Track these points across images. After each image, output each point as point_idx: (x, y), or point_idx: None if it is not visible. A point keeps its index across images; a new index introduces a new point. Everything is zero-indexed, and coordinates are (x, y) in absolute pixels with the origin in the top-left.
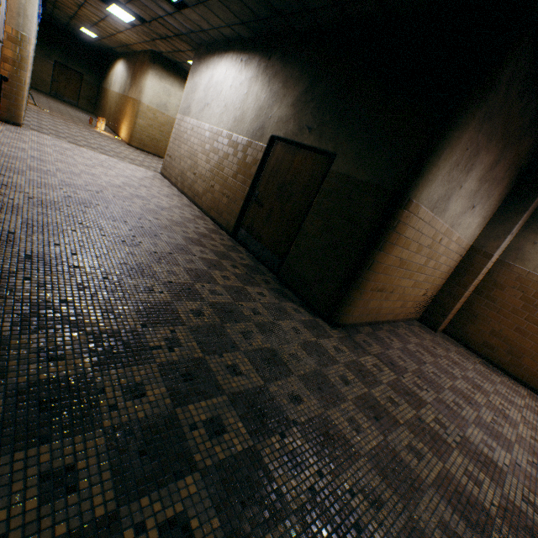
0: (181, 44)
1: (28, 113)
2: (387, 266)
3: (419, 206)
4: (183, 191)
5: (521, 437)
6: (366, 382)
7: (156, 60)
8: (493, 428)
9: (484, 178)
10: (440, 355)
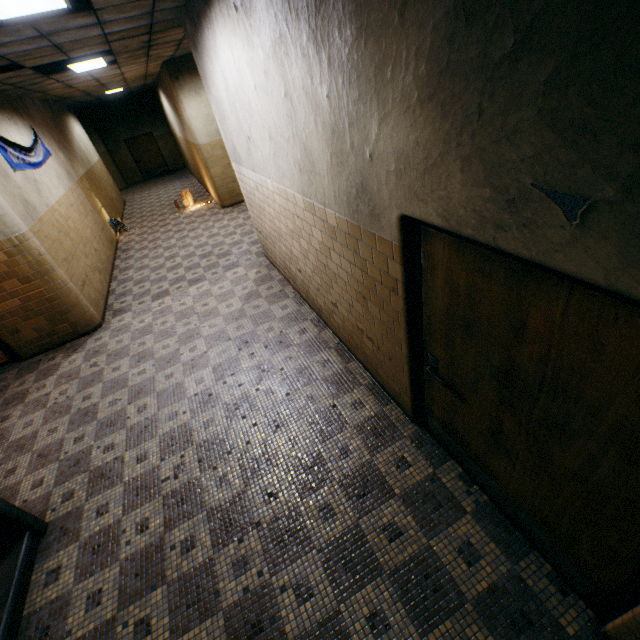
0: (170, 35)
1: (116, 267)
2: None
3: None
4: (300, 294)
5: None
6: None
7: (176, 71)
8: None
9: None
10: None
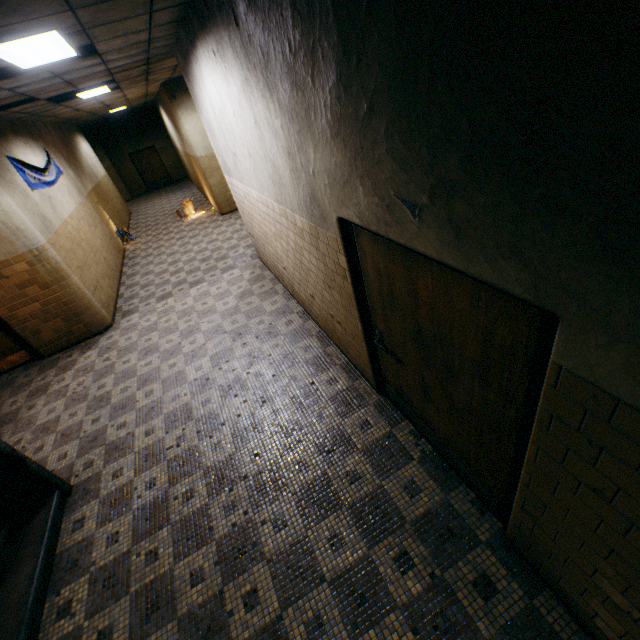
0: (165, 63)
1: (124, 274)
2: None
3: None
4: (288, 291)
5: None
6: None
7: (173, 91)
8: None
9: None
10: None
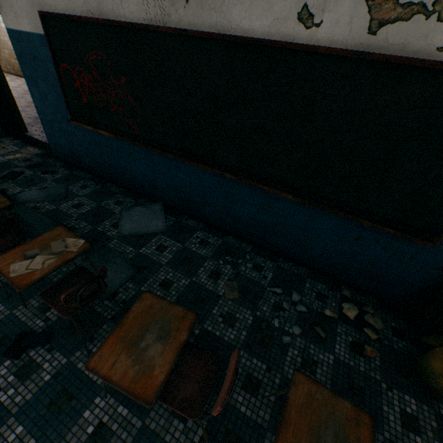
0: None
1: None
2: None
3: None
4: (18, 75)
5: None
6: None
7: None
8: None
9: None
10: None
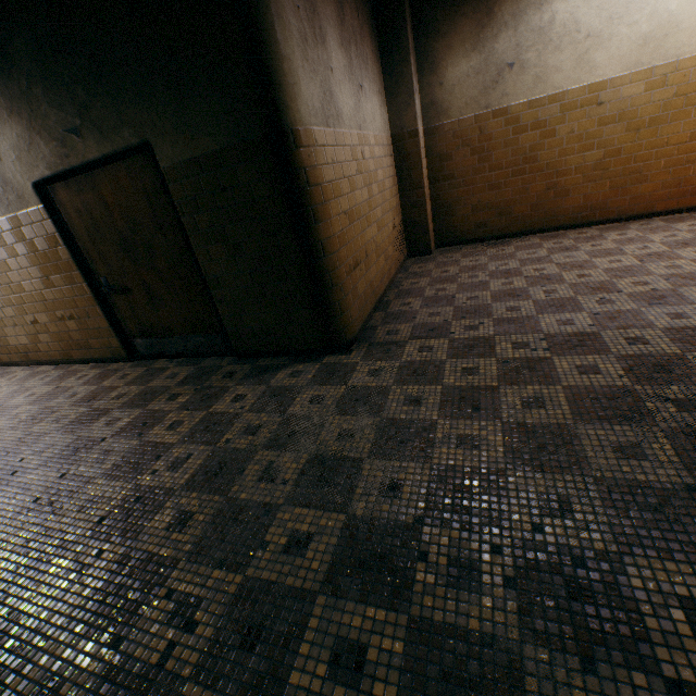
0: None
1: None
2: (340, 235)
3: (311, 130)
4: (3, 362)
5: (574, 285)
6: (431, 377)
7: None
8: (552, 301)
9: (345, 40)
10: (456, 273)
